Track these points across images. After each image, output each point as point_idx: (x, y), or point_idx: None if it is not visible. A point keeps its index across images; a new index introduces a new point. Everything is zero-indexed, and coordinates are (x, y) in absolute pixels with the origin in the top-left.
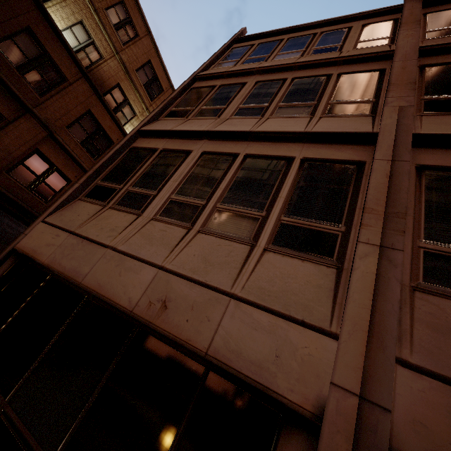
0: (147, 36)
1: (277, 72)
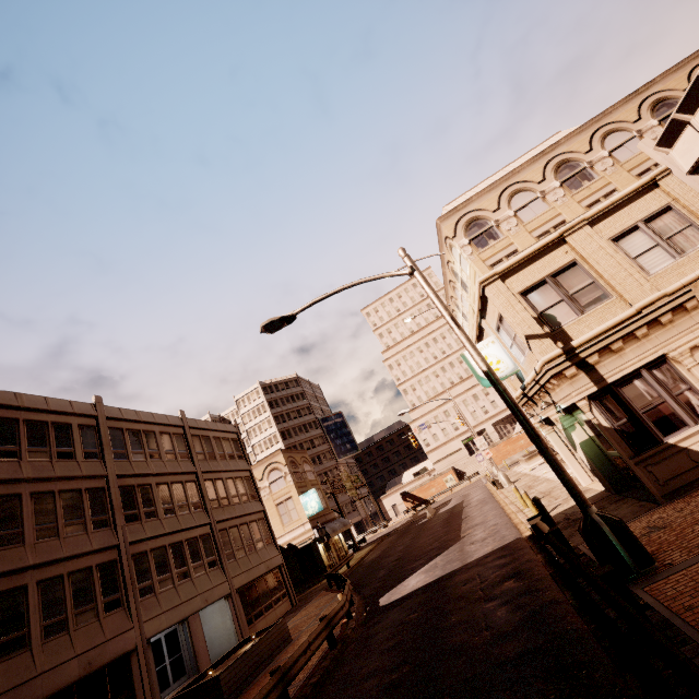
0: None
1: (43, 480)
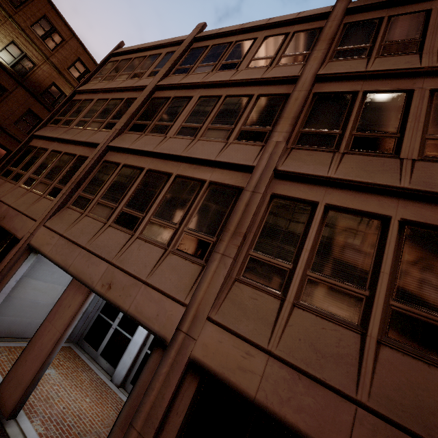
0: (73, 39)
1: (110, 92)
